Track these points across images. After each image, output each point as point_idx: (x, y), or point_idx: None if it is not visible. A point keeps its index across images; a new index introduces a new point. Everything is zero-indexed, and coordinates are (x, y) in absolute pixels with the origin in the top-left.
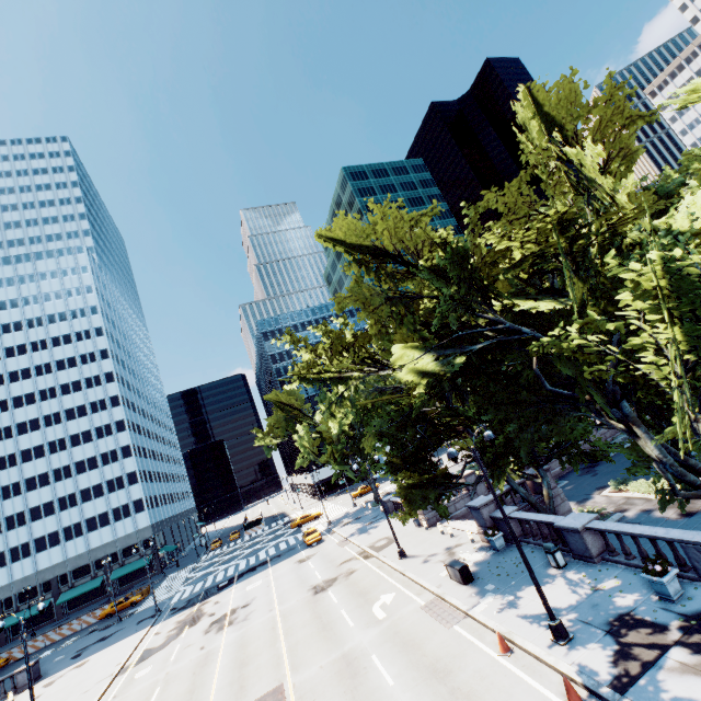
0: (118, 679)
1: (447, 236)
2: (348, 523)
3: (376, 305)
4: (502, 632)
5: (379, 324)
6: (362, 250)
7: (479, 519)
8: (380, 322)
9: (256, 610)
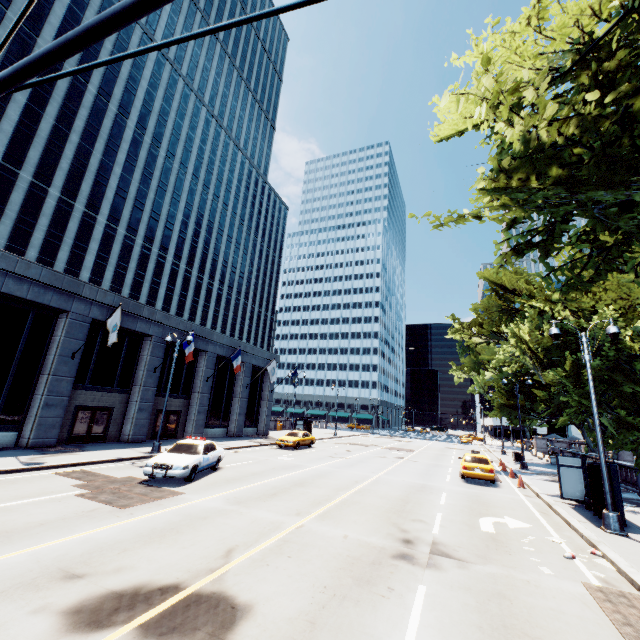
0: (356, 436)
1: (532, 288)
2: (496, 446)
3: (492, 310)
4: (506, 464)
5: (490, 319)
6: (496, 284)
7: (552, 448)
8: (491, 318)
9: (417, 443)
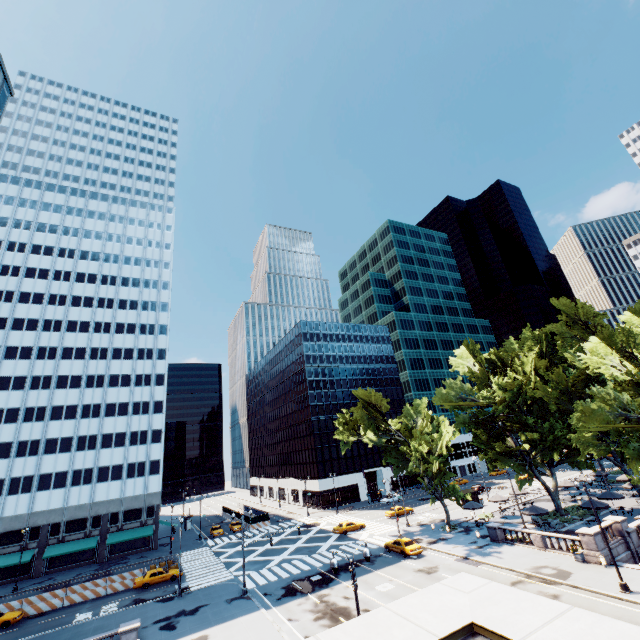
0: None
1: None
2: (435, 541)
3: None
4: None
5: None
6: None
7: None
8: None
9: None
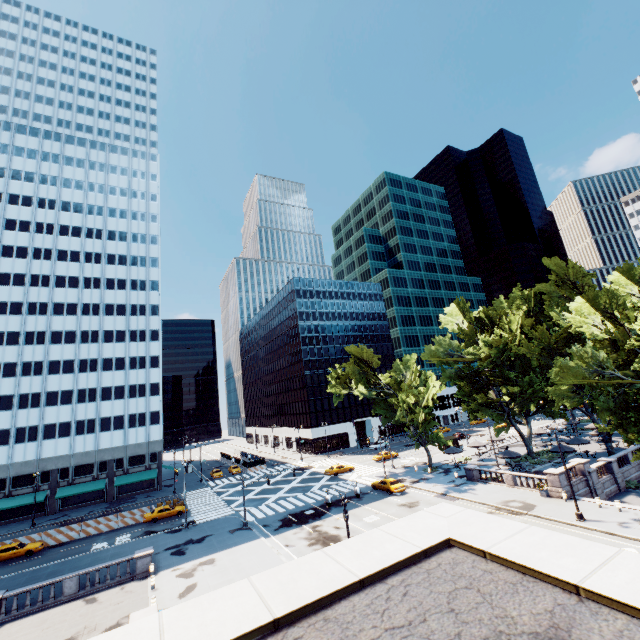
0: None
1: None
2: (417, 481)
3: None
4: None
5: None
6: None
7: None
8: None
9: None
